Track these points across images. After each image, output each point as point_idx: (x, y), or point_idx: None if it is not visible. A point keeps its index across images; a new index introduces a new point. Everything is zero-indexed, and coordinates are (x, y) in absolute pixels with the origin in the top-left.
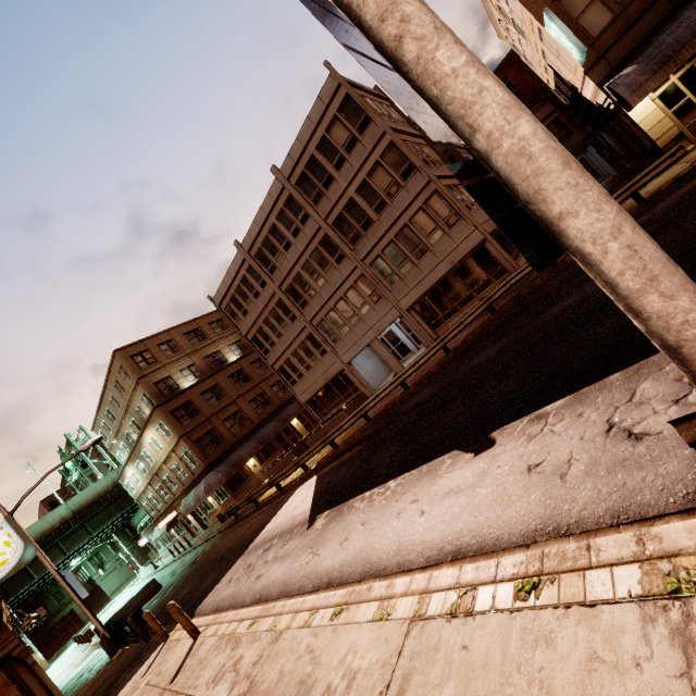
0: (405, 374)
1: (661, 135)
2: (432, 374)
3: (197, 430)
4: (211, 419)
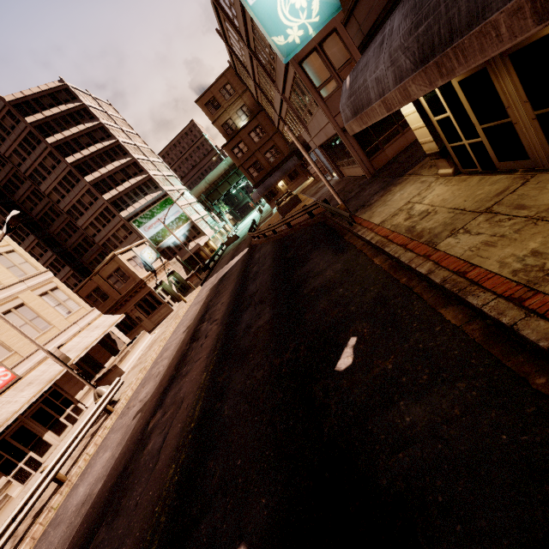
0: (271, 228)
1: (425, 142)
2: (282, 235)
3: (247, 162)
4: (255, 153)
